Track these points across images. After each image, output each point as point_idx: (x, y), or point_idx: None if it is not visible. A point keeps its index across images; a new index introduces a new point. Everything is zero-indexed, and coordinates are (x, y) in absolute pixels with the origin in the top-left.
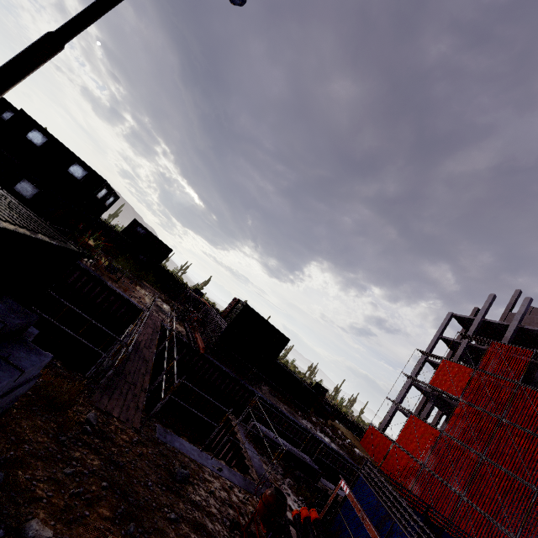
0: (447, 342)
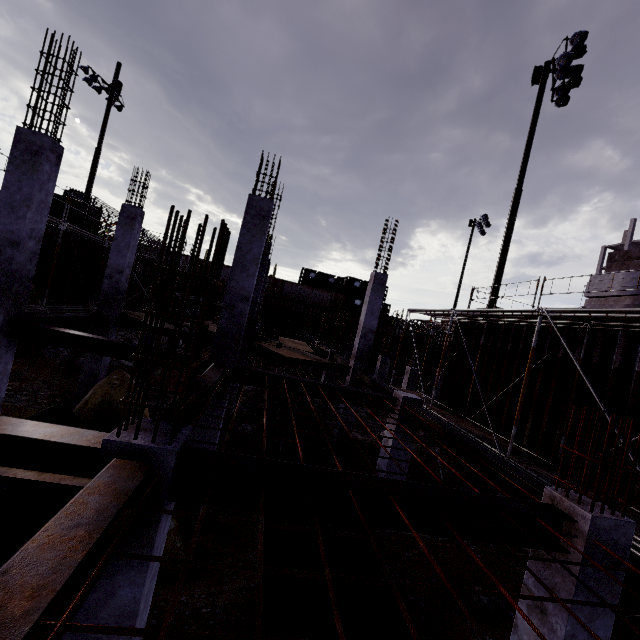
0: None
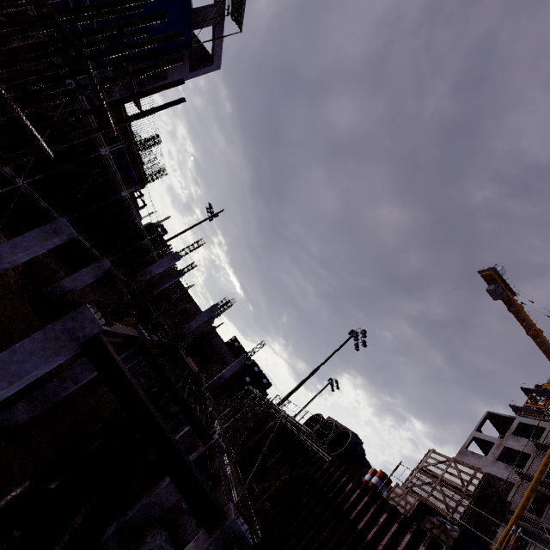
0: None
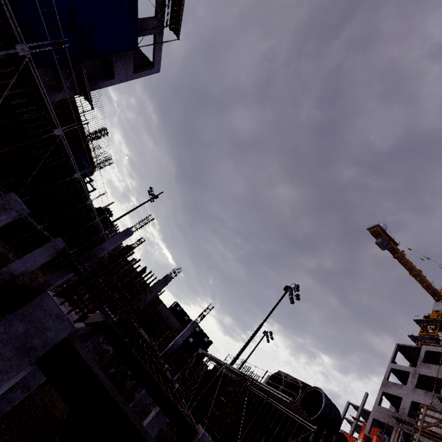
0: (348, 421)
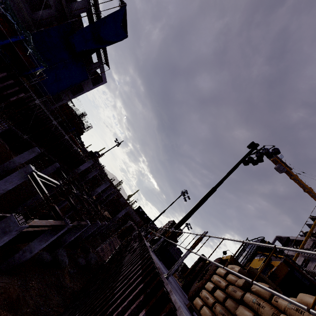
0: None
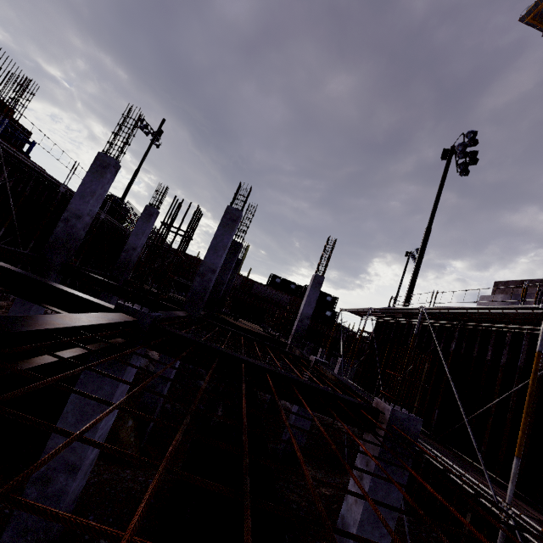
0: None
